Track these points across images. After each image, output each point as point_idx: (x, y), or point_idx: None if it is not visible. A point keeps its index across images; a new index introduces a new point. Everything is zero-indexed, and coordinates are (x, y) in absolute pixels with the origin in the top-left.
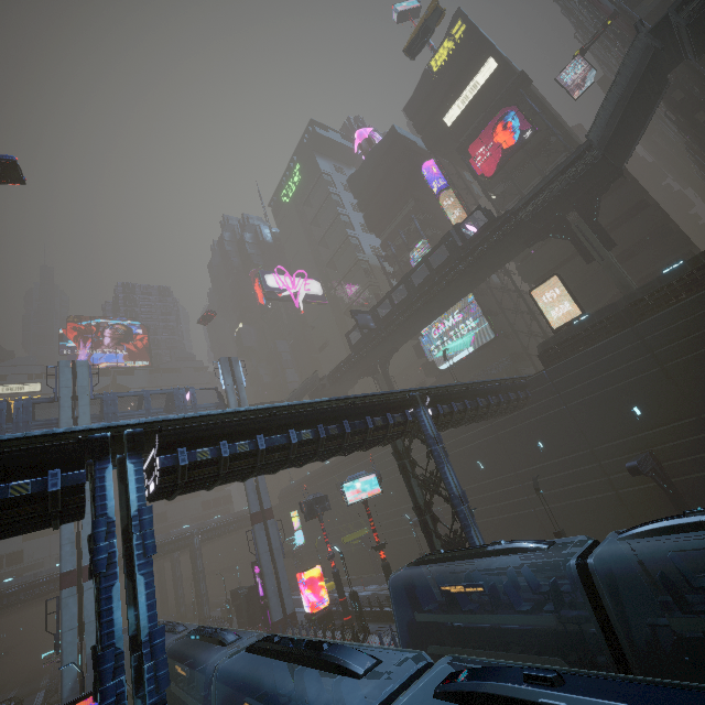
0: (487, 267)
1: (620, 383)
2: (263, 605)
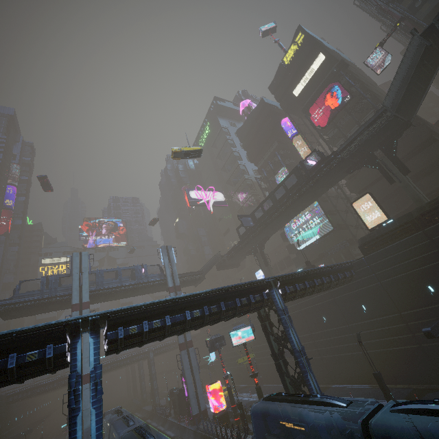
0: (323, 186)
1: (417, 269)
2: (187, 402)
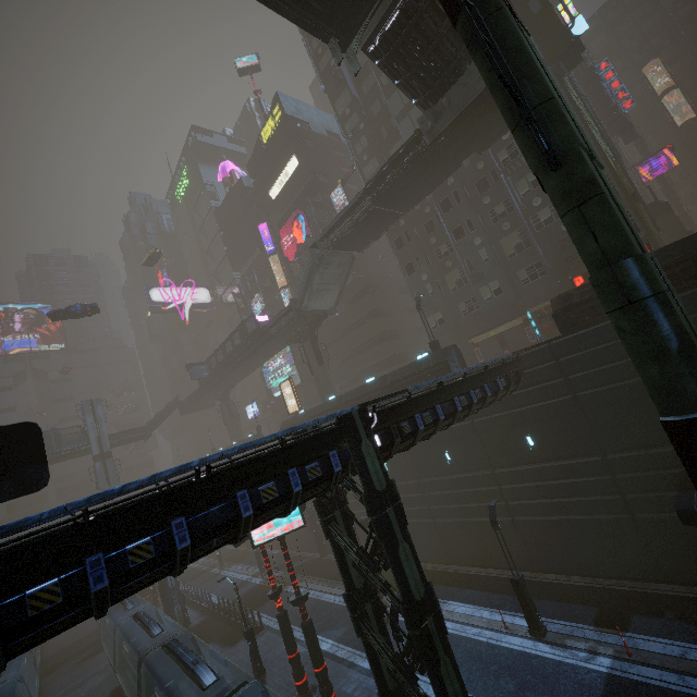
0: (270, 350)
1: None
2: None
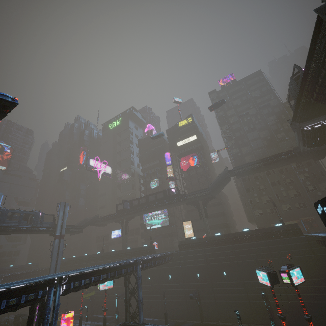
0: (173, 205)
1: (197, 265)
2: None
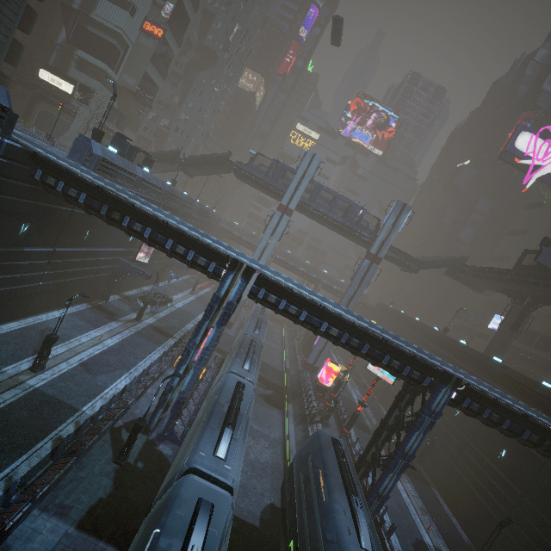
0: None
1: None
2: (311, 349)
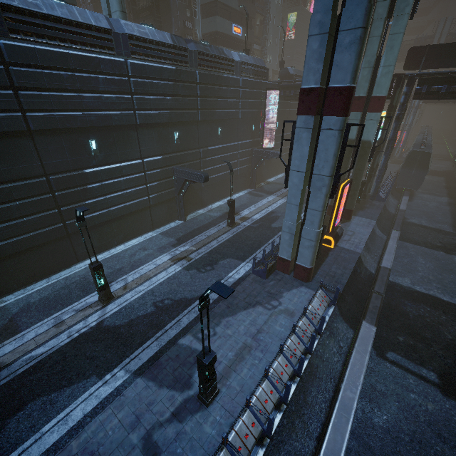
0: None
1: None
2: None
